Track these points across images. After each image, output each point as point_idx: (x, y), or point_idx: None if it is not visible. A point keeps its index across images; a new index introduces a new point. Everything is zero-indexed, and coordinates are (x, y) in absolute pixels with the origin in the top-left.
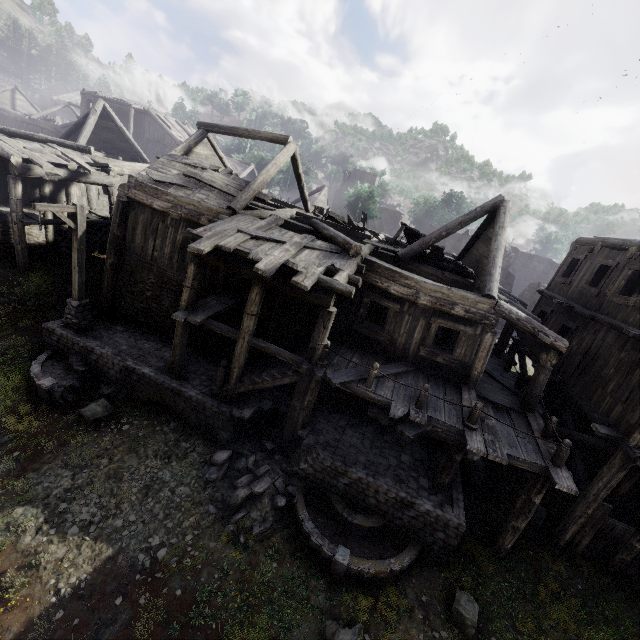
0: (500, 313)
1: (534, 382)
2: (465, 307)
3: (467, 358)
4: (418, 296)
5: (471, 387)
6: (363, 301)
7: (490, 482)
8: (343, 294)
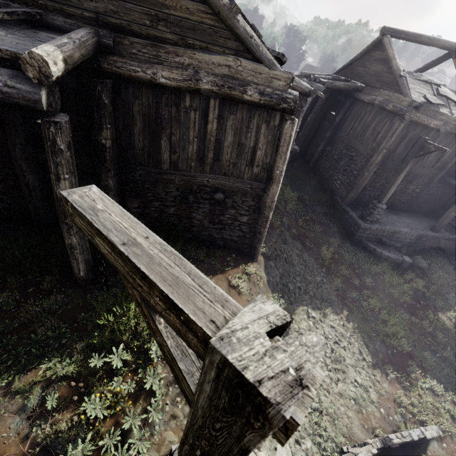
0: None
1: None
2: None
3: None
4: None
5: None
6: None
7: None
8: None
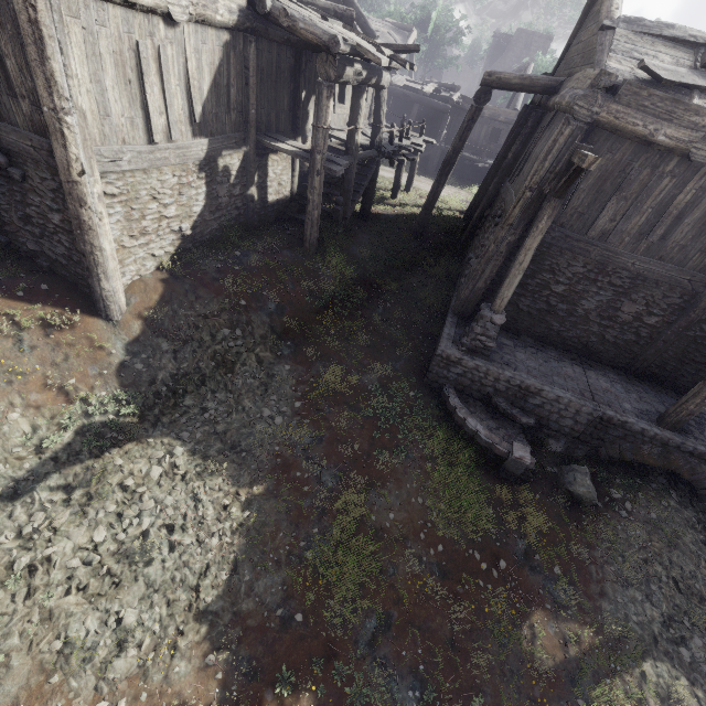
0: None
1: None
2: None
3: None
4: None
5: None
6: None
7: None
8: None
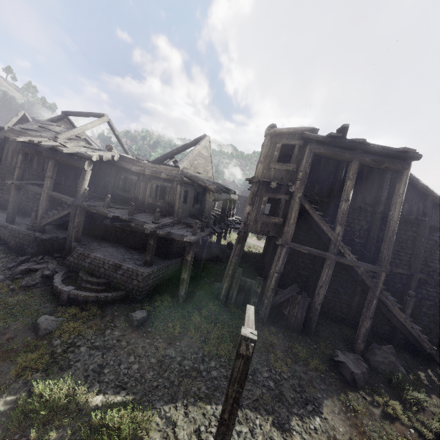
0: (183, 174)
1: (205, 210)
2: (167, 173)
3: (172, 201)
4: (145, 170)
5: (175, 217)
6: (121, 177)
7: (195, 276)
8: (89, 158)
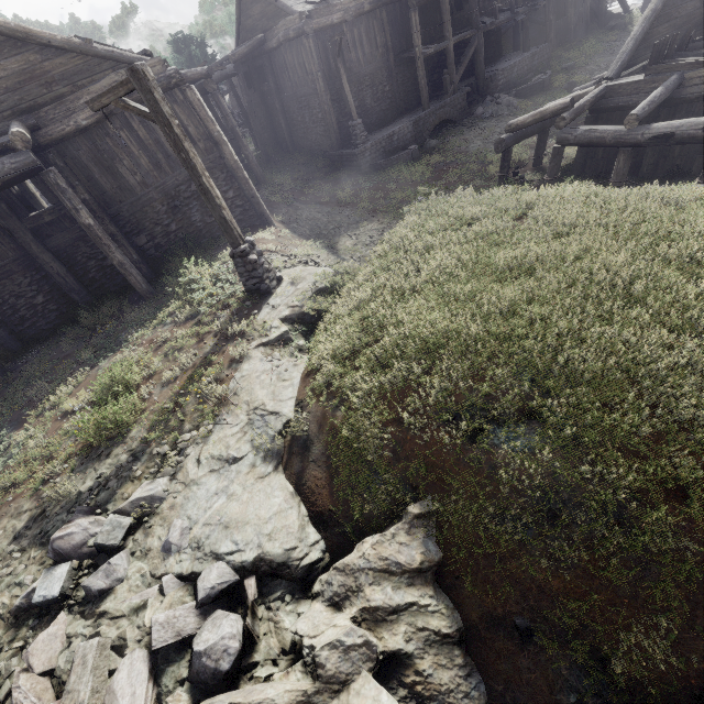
0: None
1: None
2: None
3: None
4: None
5: (500, 8)
6: None
7: None
8: None
